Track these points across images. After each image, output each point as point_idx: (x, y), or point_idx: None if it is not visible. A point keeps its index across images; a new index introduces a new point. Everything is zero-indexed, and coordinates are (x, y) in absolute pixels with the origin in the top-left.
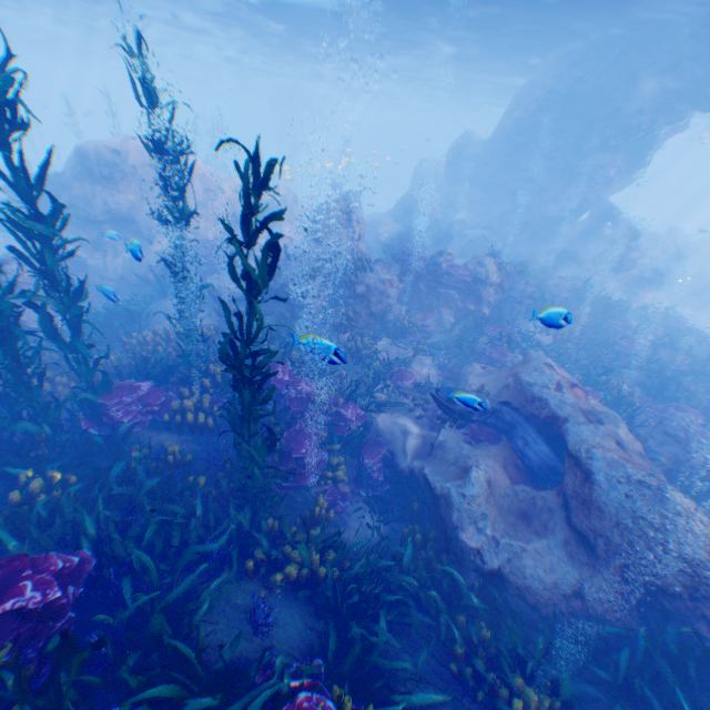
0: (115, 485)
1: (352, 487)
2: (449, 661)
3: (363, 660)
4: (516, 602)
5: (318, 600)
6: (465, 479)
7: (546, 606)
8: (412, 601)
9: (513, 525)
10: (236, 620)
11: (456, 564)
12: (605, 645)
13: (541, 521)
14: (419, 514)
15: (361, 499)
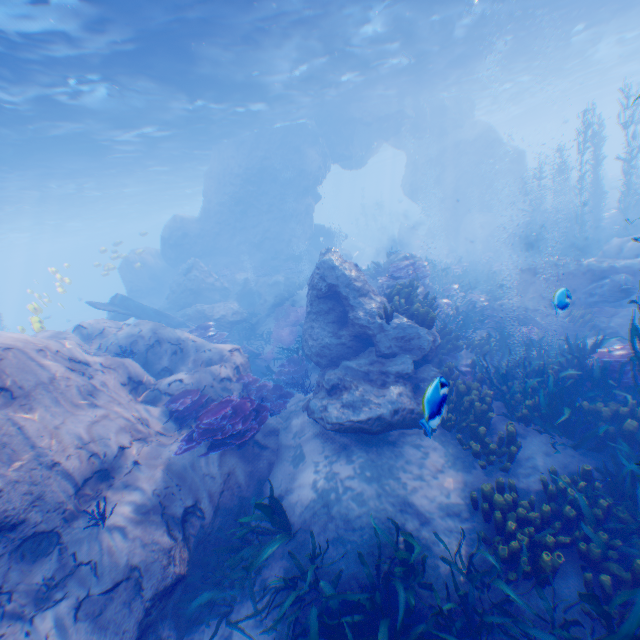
0: None
1: None
2: None
3: None
4: None
5: None
6: None
7: None
8: None
9: None
10: None
11: None
12: None
13: None
14: None
15: None
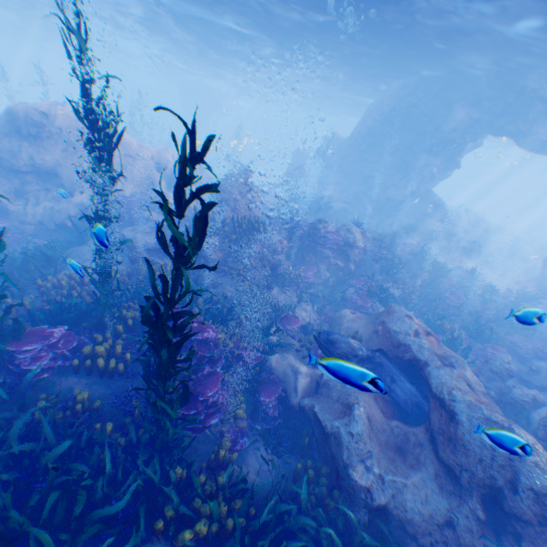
0: (16, 442)
1: (250, 423)
2: None
3: None
4: (398, 533)
5: None
6: (352, 419)
7: (423, 535)
8: (311, 544)
9: (391, 459)
10: None
11: (347, 499)
12: None
13: (414, 454)
14: (308, 446)
15: (258, 434)
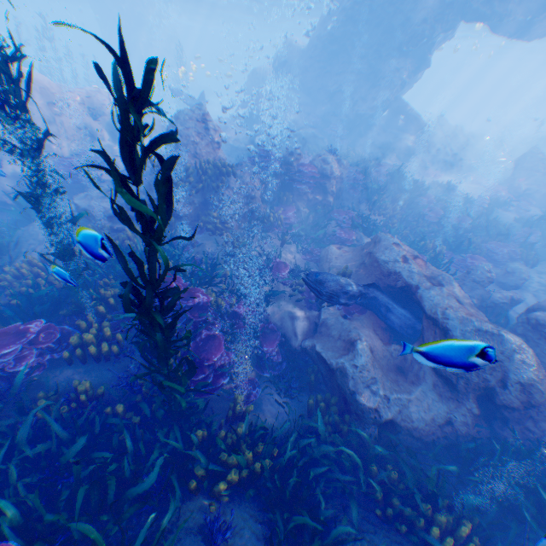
0: (27, 447)
1: (257, 372)
2: (375, 508)
3: (317, 544)
4: (405, 438)
5: (263, 497)
6: (354, 353)
7: (426, 435)
8: (334, 465)
9: (394, 380)
10: (194, 545)
11: (358, 421)
12: (469, 452)
13: (413, 371)
14: (315, 381)
15: (267, 381)
